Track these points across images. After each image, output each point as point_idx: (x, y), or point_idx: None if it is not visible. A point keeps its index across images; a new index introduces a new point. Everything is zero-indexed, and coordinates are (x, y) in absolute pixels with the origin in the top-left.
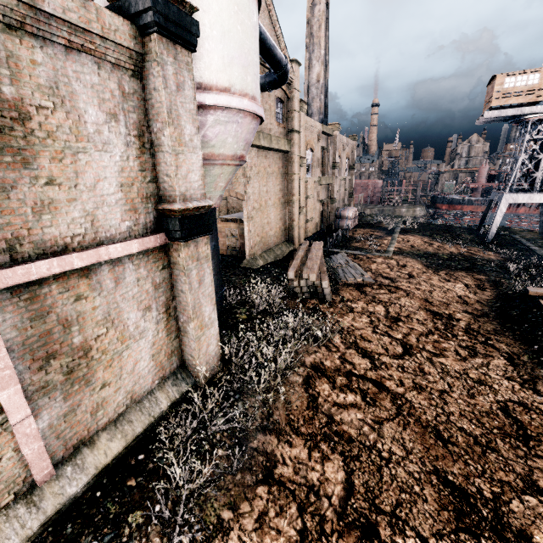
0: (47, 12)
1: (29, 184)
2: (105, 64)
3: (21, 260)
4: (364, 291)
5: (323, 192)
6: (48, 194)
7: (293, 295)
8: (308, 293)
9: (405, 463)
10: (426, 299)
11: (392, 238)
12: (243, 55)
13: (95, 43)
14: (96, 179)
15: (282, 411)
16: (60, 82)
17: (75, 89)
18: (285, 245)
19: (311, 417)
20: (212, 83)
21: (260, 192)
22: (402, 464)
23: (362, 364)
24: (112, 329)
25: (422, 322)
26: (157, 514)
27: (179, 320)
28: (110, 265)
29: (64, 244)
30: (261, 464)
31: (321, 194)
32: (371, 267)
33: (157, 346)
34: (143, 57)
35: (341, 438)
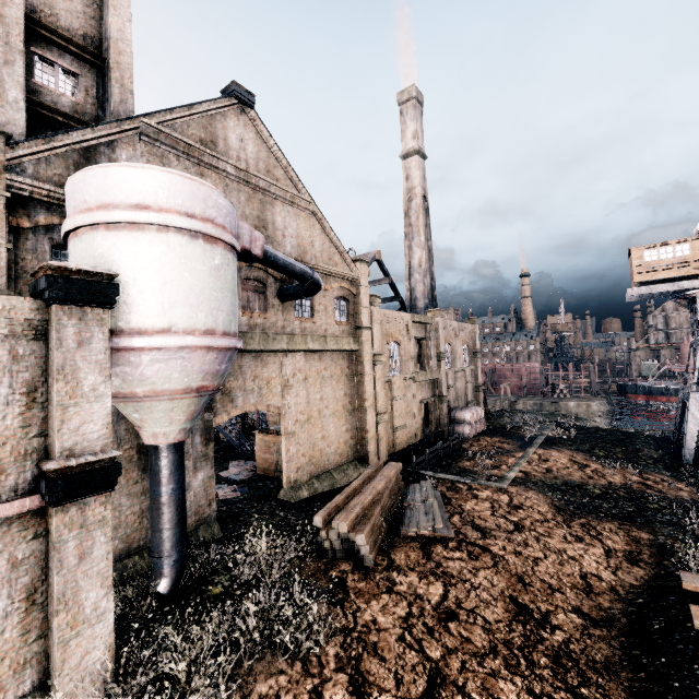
0: None
1: None
2: None
3: None
4: (430, 551)
5: (425, 389)
6: None
7: (321, 552)
8: (341, 551)
9: None
10: (520, 577)
11: (522, 455)
12: (192, 296)
13: None
14: None
15: None
16: None
17: None
18: (354, 465)
19: None
20: (148, 327)
21: (310, 400)
22: None
23: None
24: None
25: (488, 627)
26: None
27: (49, 610)
28: None
29: None
30: None
31: (420, 393)
32: (464, 506)
33: None
34: (48, 322)
35: None
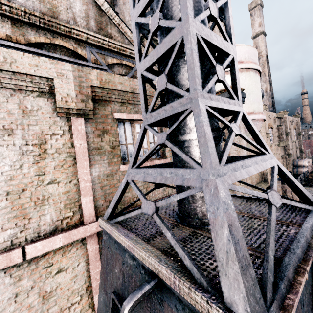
0: None
1: None
2: None
3: None
4: None
5: (281, 150)
6: None
7: None
8: None
9: None
10: None
11: None
12: (257, 98)
13: None
14: None
15: None
16: None
17: None
18: (262, 184)
19: None
20: (246, 112)
21: None
22: None
23: None
24: None
25: None
26: None
27: None
28: None
29: None
30: None
31: (280, 152)
32: None
33: None
34: None
35: None
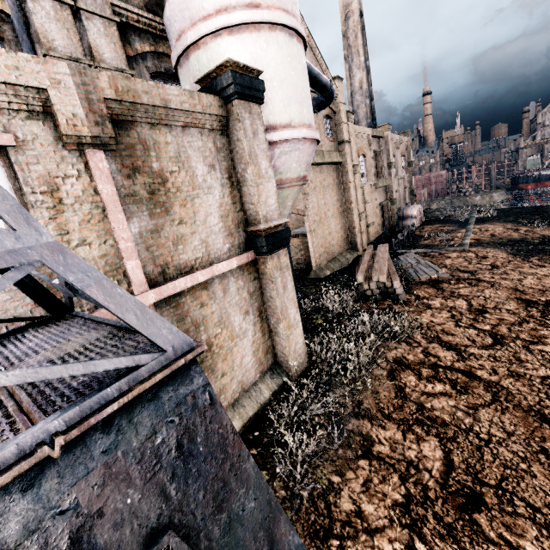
0: (173, 108)
1: (169, 225)
2: (205, 131)
3: (169, 279)
4: (440, 287)
5: (381, 194)
6: (180, 231)
7: (364, 299)
8: (380, 296)
9: (507, 444)
10: (515, 288)
11: (466, 230)
12: (298, 94)
13: (198, 119)
14: (206, 215)
15: (371, 400)
16: (181, 152)
17: (189, 154)
18: (349, 253)
19: (401, 404)
20: (276, 123)
21: (319, 205)
22: (504, 444)
23: (448, 356)
24: (224, 329)
25: (512, 312)
26: (282, 466)
27: (270, 322)
28: (219, 279)
29: (191, 266)
30: (359, 443)
31: (379, 197)
32: (445, 263)
33: (256, 345)
34: (228, 118)
35: (434, 422)
